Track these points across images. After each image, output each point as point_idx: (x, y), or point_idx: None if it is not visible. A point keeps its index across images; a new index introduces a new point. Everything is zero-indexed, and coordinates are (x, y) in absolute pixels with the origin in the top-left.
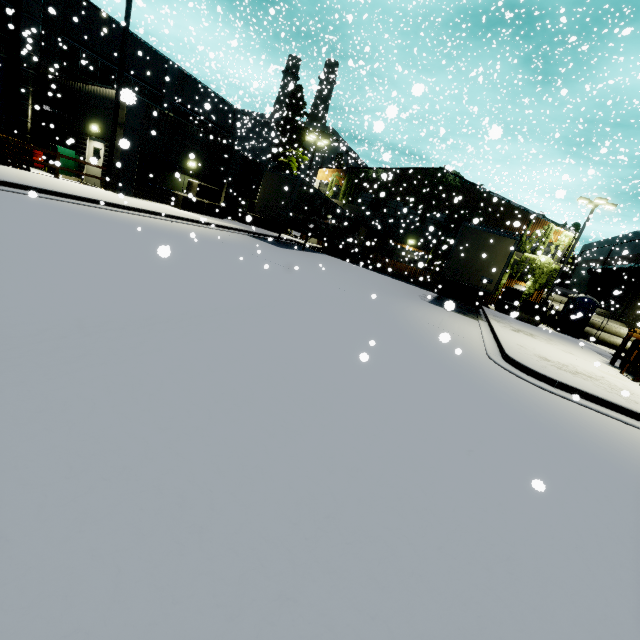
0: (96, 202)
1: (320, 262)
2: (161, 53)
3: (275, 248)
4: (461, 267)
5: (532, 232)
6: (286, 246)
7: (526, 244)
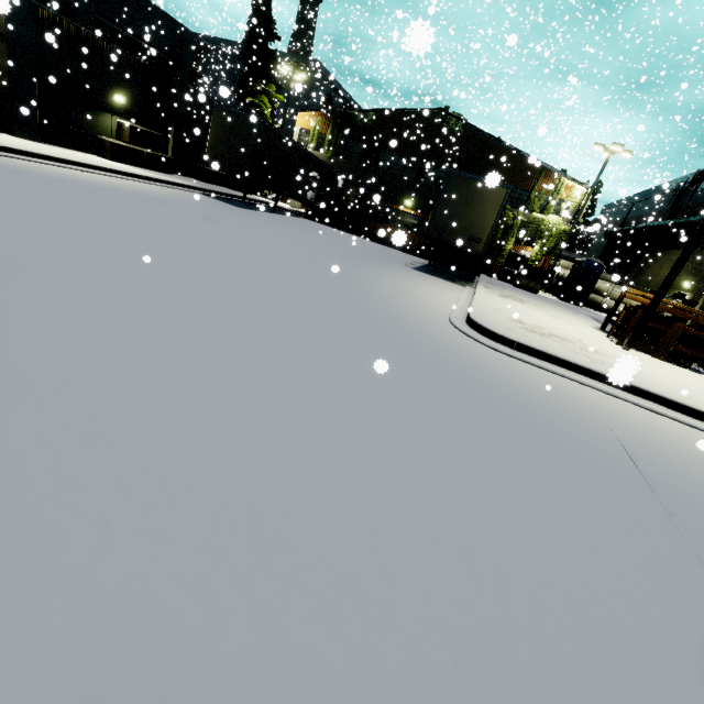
0: None
1: (288, 225)
2: None
3: (232, 208)
4: (447, 225)
5: (542, 188)
6: (251, 207)
7: (535, 202)
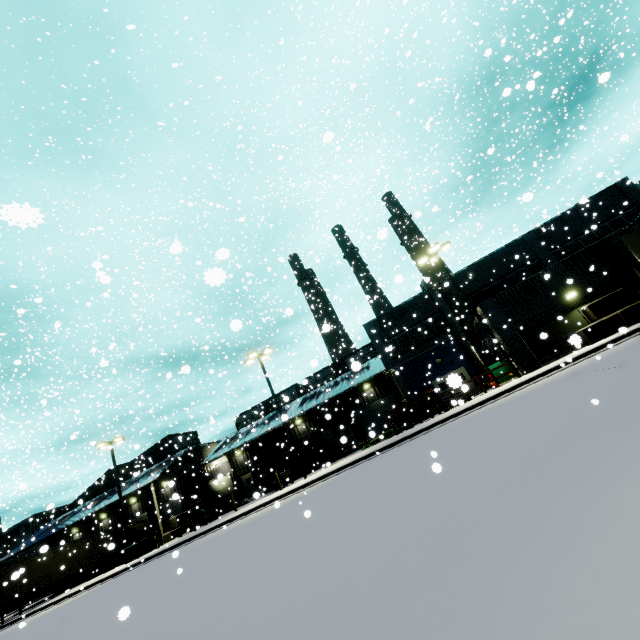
0: (478, 405)
1: None
2: (512, 241)
3: None
4: None
5: None
6: None
7: None
